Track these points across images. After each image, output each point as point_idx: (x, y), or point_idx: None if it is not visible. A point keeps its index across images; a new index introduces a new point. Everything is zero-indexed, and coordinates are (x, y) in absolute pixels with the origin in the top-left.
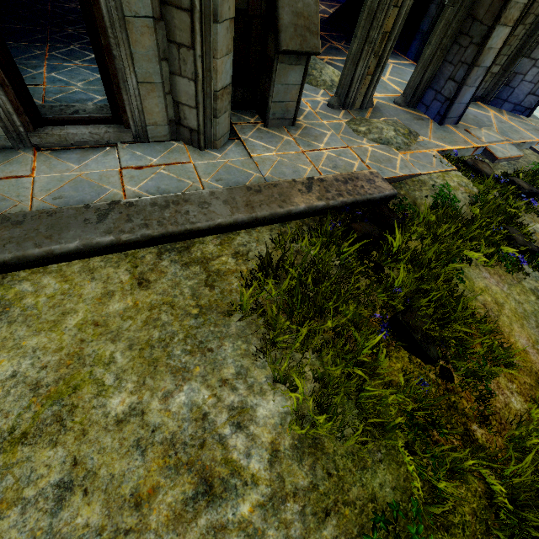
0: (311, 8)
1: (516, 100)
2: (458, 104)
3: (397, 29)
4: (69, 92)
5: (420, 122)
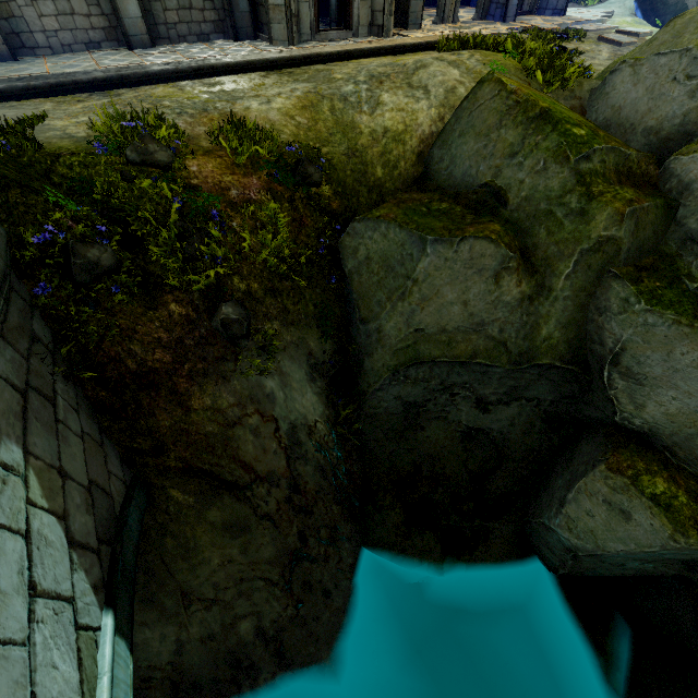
0: None
1: (552, 7)
2: (511, 6)
3: None
4: None
5: (491, 23)
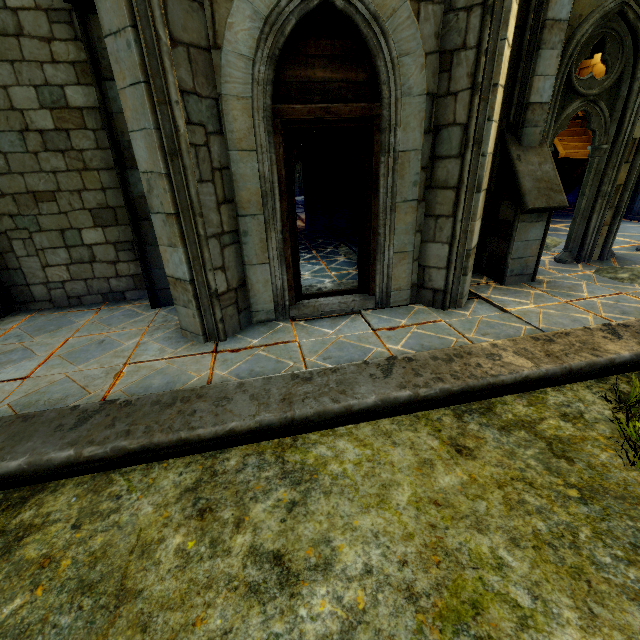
0: (549, 174)
1: None
2: None
3: (632, 180)
4: (302, 279)
5: None
